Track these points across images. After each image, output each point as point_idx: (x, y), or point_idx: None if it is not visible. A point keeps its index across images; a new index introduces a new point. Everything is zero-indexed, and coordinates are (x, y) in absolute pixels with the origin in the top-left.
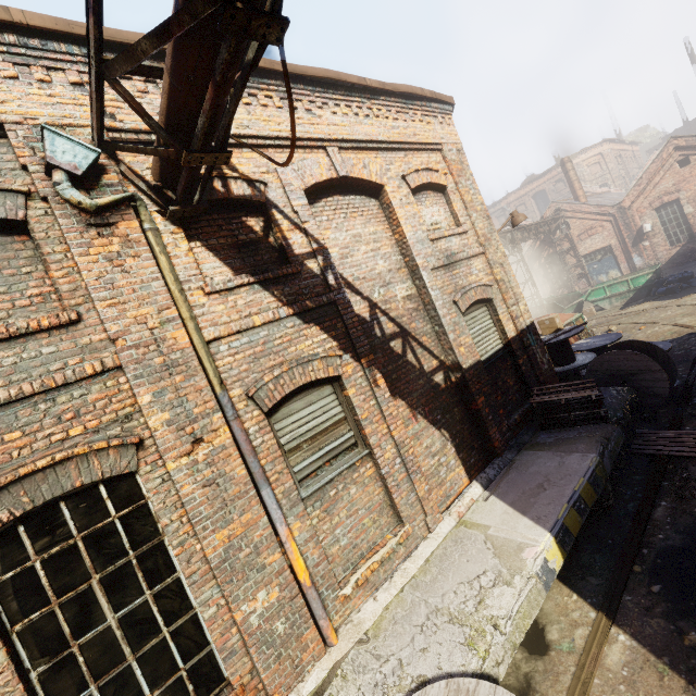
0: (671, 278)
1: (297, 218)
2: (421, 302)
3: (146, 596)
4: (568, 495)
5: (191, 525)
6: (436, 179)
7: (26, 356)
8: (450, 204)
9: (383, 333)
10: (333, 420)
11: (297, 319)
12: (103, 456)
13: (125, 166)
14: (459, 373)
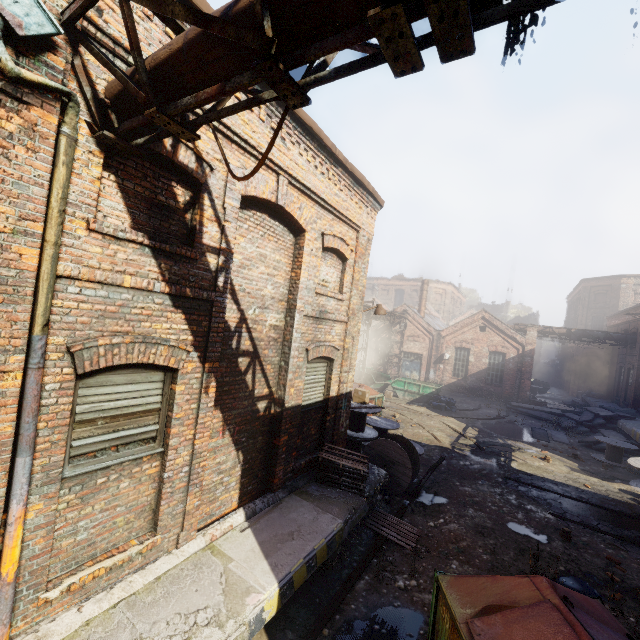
0: (444, 399)
1: (223, 213)
2: (282, 336)
3: None
4: (307, 551)
5: None
6: (344, 250)
7: None
8: (343, 274)
9: (238, 346)
10: (146, 407)
11: (169, 299)
12: None
13: (81, 62)
14: (280, 408)
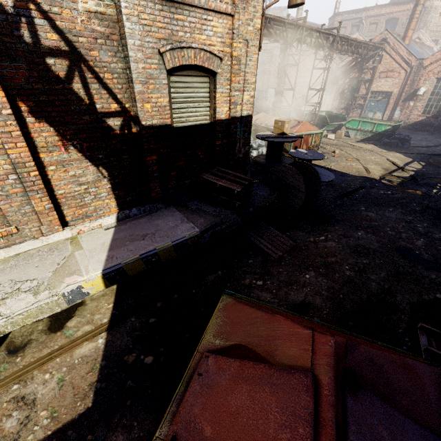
0: (397, 136)
1: None
2: (118, 32)
3: None
4: (147, 250)
5: None
6: None
7: None
8: None
9: (36, 40)
10: None
11: None
12: None
13: None
14: (138, 127)
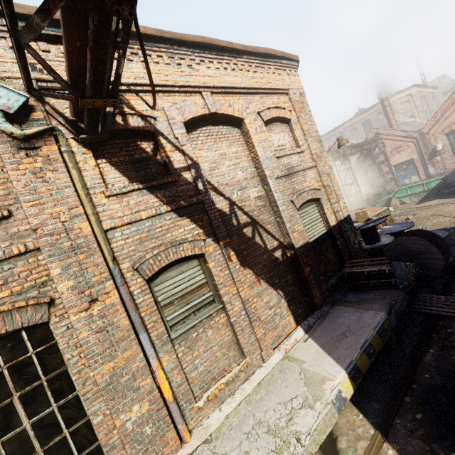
0: (454, 183)
1: (177, 142)
2: (268, 201)
3: (52, 408)
4: (361, 342)
5: (87, 359)
6: (283, 114)
7: None
8: (293, 132)
9: (238, 222)
10: (197, 284)
11: (174, 213)
12: (23, 311)
13: (49, 107)
14: (292, 251)
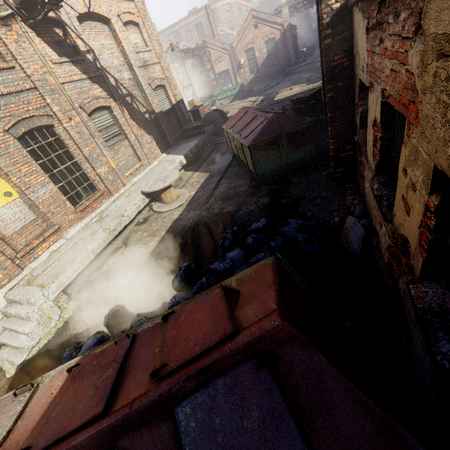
0: (246, 90)
1: (77, 32)
2: (136, 82)
3: (69, 164)
4: (189, 149)
5: (76, 146)
6: (134, 19)
7: (4, 78)
8: (142, 34)
9: (122, 93)
10: (111, 123)
11: (89, 80)
12: (43, 118)
13: None
14: (154, 115)
